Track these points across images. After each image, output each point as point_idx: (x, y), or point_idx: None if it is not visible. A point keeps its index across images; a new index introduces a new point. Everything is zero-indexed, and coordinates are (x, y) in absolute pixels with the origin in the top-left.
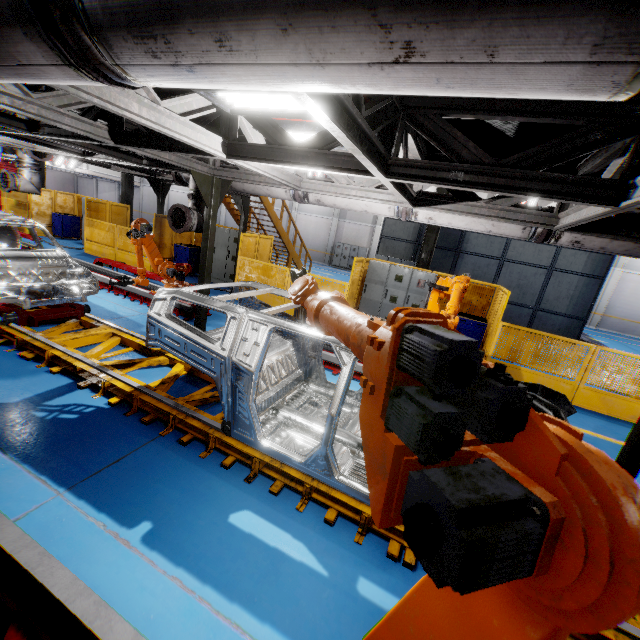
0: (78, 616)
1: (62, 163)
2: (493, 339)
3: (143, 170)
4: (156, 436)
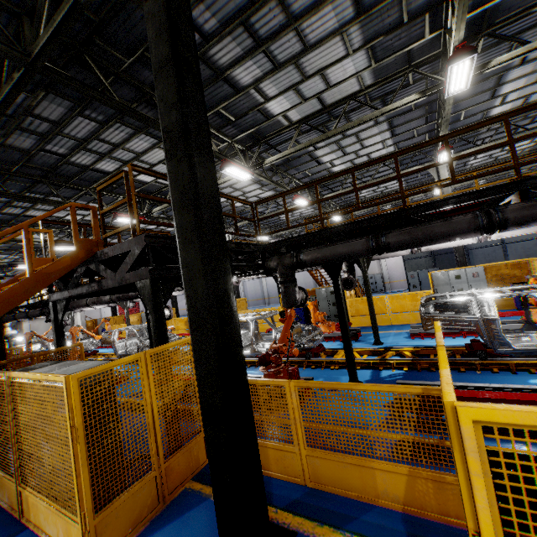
0: None
1: None
2: None
3: None
4: None
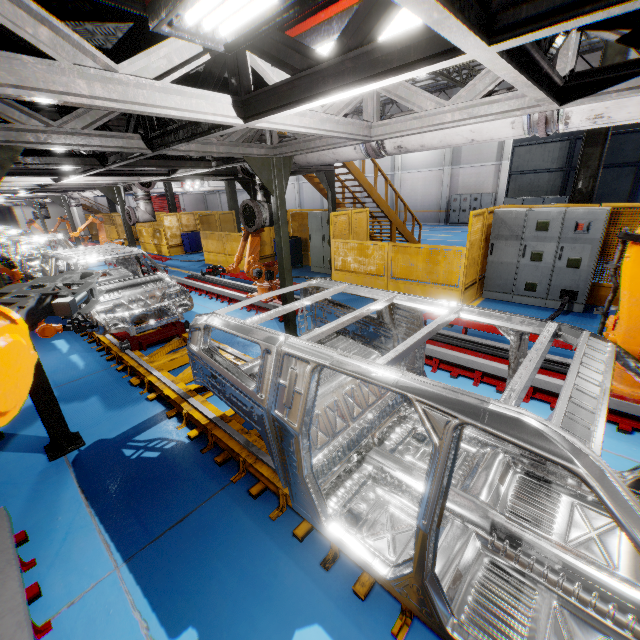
0: None
1: (190, 187)
2: None
3: (225, 173)
4: (227, 483)
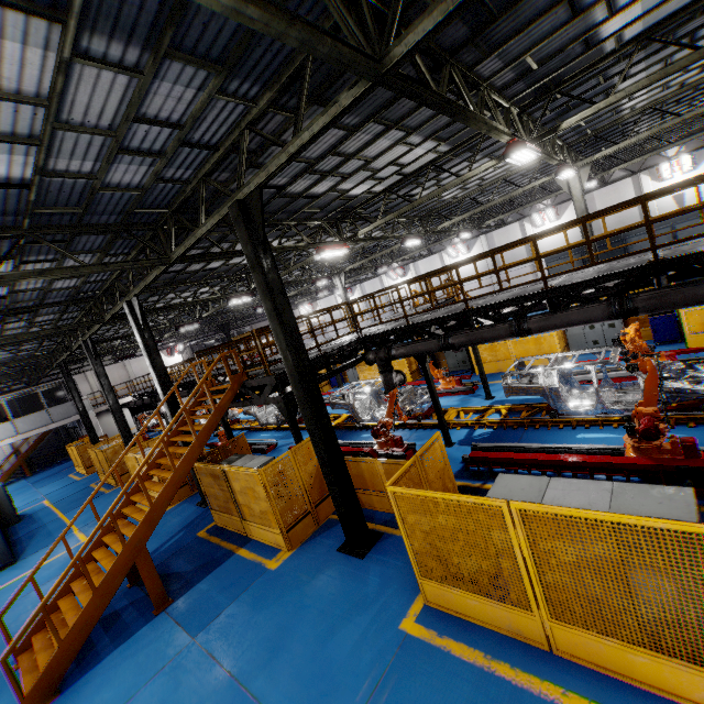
0: (559, 447)
1: None
2: (681, 323)
3: None
4: (524, 430)
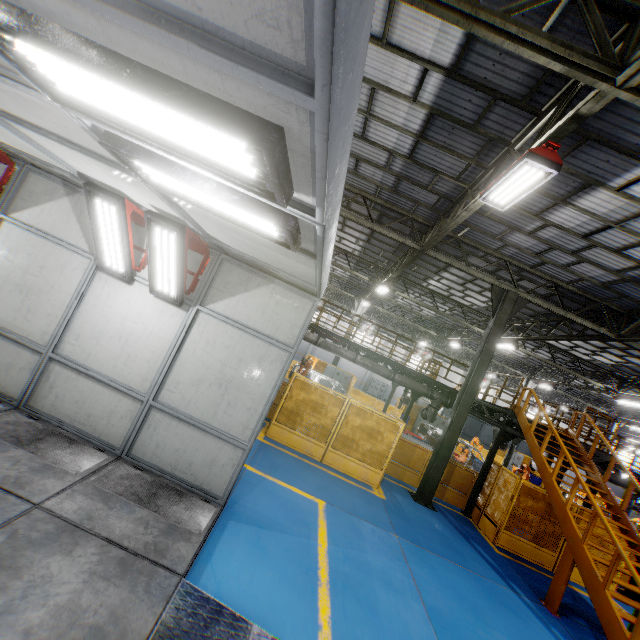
0: None
1: None
2: None
3: None
4: None
